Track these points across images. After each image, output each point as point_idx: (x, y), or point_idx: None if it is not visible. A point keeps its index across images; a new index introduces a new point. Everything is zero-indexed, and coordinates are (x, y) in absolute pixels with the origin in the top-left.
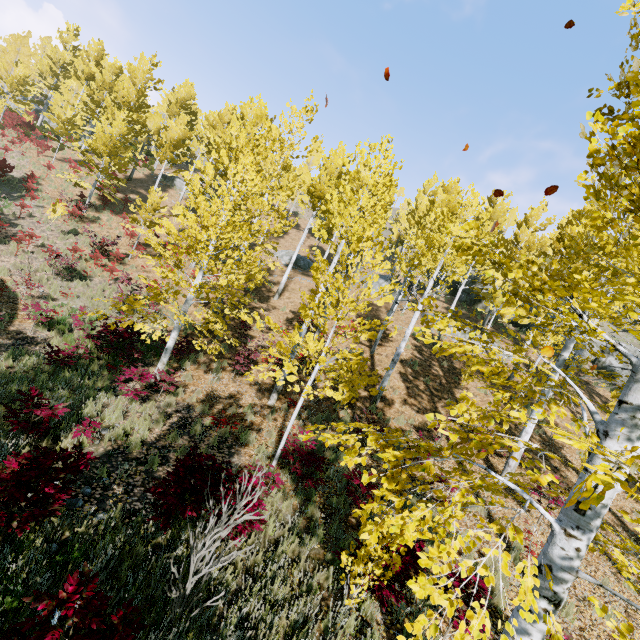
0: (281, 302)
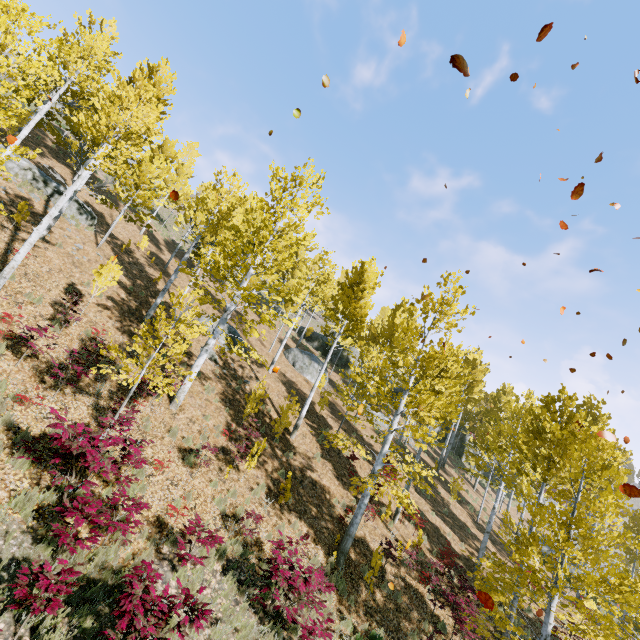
0: (300, 441)
